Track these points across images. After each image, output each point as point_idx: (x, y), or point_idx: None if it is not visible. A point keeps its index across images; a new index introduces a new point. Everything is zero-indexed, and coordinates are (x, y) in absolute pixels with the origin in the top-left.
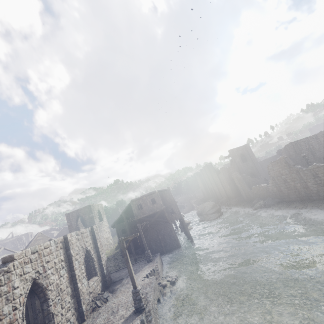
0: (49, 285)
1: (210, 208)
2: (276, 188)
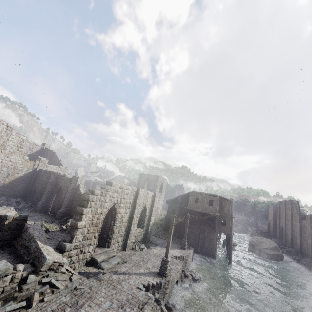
0: (119, 213)
1: (268, 247)
2: None
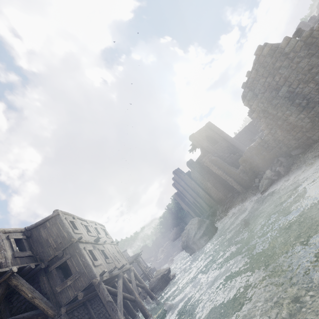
0: None
1: (196, 230)
2: (279, 129)
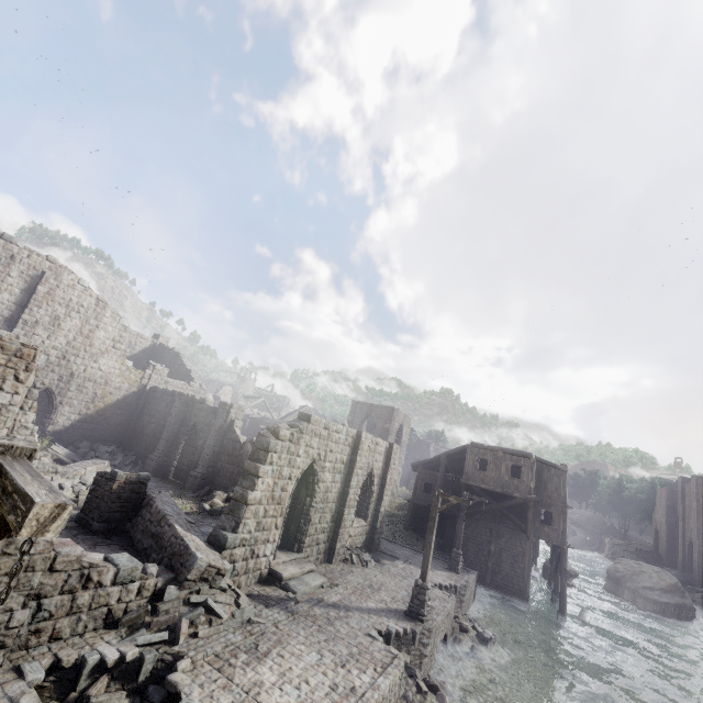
0: (321, 480)
1: (656, 586)
2: None
